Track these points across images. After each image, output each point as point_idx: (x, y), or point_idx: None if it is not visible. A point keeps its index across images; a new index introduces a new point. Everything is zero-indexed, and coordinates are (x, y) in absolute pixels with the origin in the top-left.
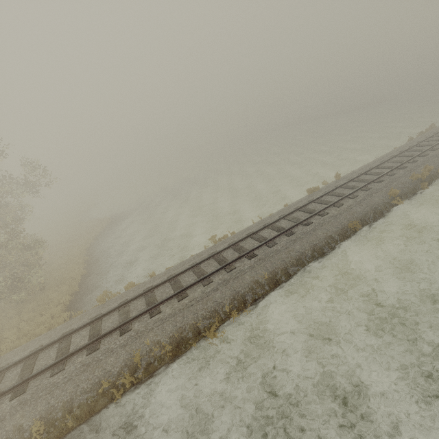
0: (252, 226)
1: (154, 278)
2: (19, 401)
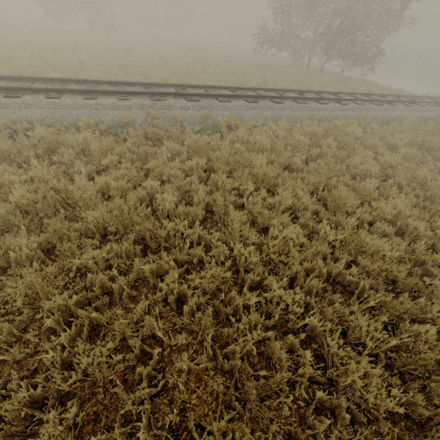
0: None
1: None
2: None
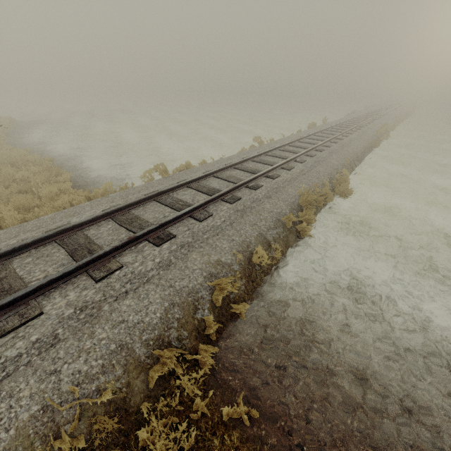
0: (285, 138)
1: (219, 161)
2: (178, 244)
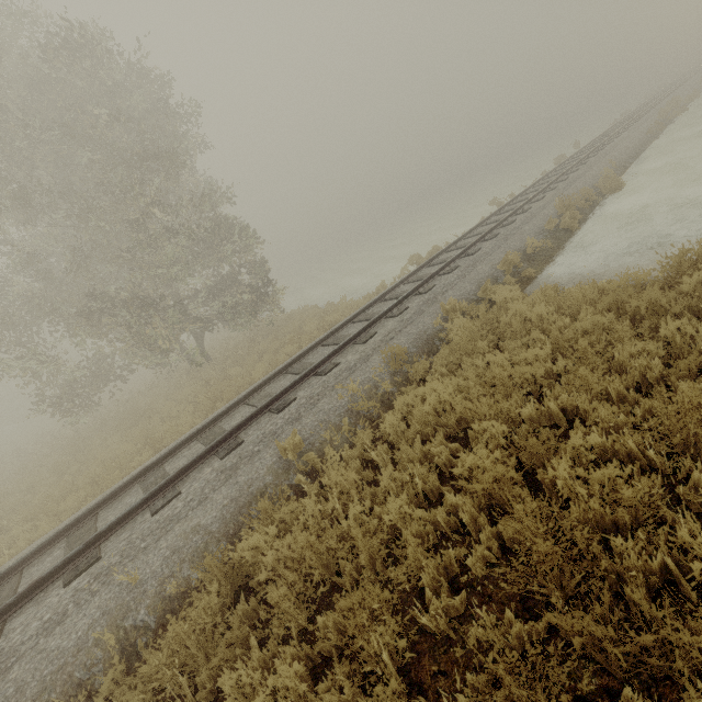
0: None
1: None
2: (464, 267)
